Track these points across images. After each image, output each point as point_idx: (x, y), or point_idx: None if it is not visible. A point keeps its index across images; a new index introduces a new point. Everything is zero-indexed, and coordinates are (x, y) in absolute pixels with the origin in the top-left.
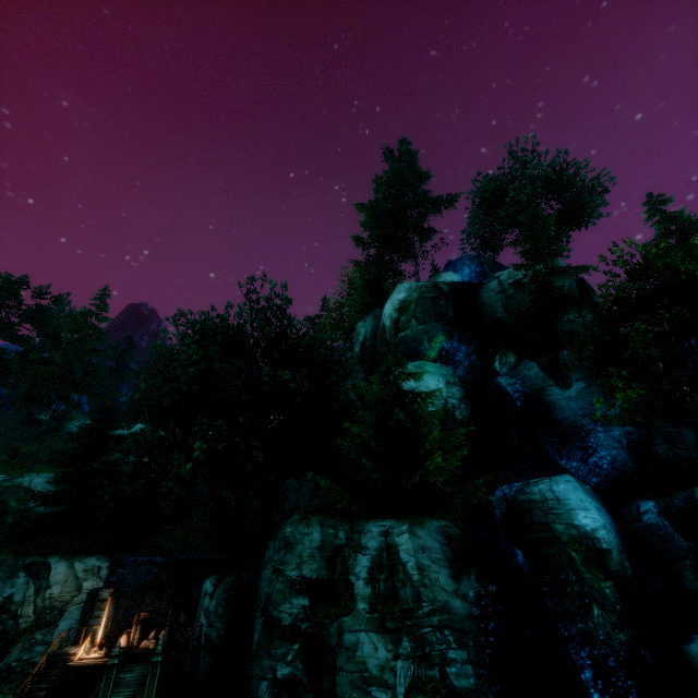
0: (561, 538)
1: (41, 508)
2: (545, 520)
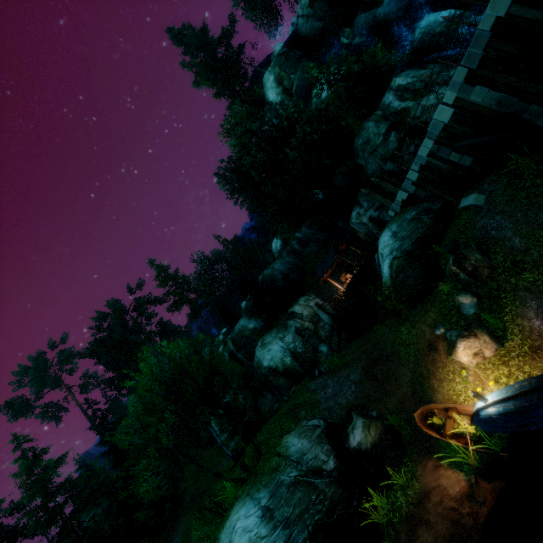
0: (442, 31)
1: (257, 325)
2: (431, 35)
